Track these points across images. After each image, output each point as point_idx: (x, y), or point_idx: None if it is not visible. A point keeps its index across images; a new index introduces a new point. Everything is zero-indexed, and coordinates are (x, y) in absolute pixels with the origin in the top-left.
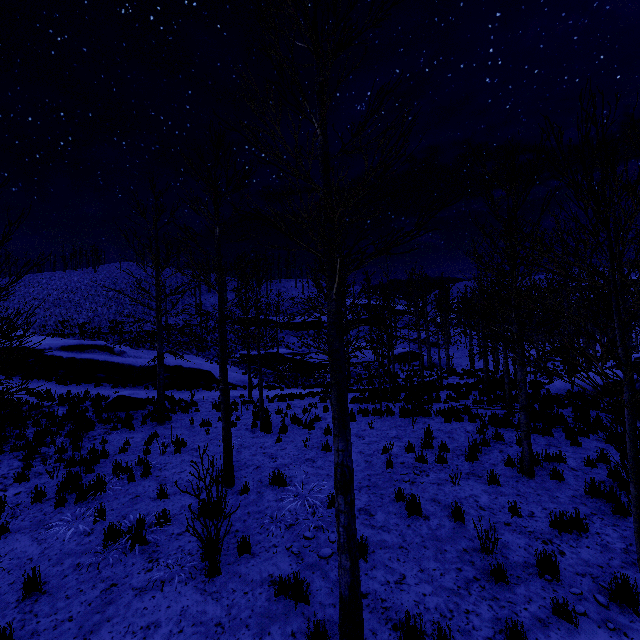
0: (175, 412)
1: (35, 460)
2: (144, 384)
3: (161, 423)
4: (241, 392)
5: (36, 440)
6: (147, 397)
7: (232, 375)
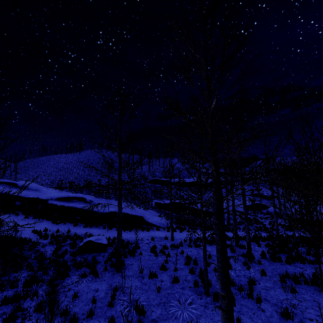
0: (126, 256)
1: (16, 321)
2: (103, 224)
3: (118, 271)
4: (163, 233)
5: (22, 293)
6: (107, 242)
7: (154, 218)
